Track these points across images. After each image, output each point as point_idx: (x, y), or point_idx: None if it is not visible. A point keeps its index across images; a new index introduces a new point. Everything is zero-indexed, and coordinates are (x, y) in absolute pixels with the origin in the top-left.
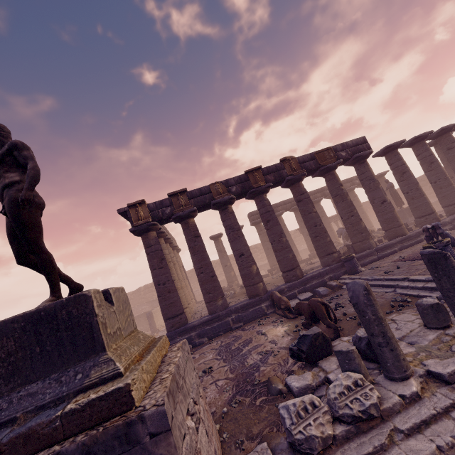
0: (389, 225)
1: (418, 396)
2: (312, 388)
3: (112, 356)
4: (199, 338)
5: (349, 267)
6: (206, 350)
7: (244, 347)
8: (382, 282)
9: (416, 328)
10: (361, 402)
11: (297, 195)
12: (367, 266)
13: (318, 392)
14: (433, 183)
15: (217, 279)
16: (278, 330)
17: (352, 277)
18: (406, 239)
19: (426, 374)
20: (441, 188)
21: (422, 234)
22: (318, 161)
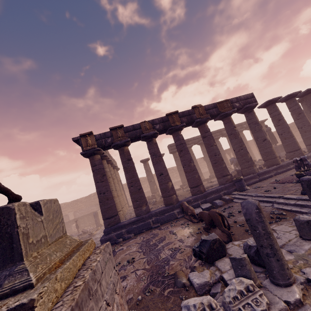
0: (268, 156)
1: (301, 302)
2: (209, 285)
3: (28, 266)
4: (128, 234)
5: (238, 186)
6: (132, 244)
7: (159, 243)
8: (263, 198)
9: (294, 238)
10: (252, 308)
11: (203, 132)
12: (251, 185)
13: (214, 288)
14: (300, 128)
15: (142, 191)
16: (185, 231)
17: (240, 193)
18: (279, 167)
19: (306, 281)
20: (306, 132)
21: (291, 164)
22: (219, 109)
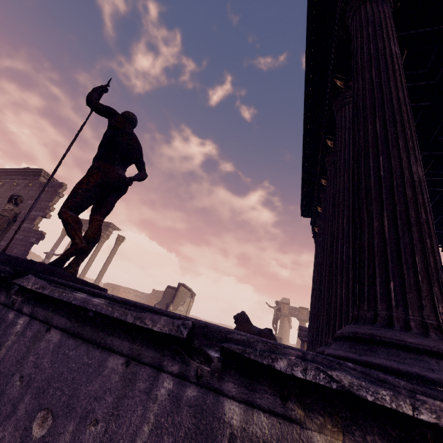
0: None
1: None
2: None
3: None
4: None
5: None
6: None
7: None
8: None
9: None
10: None
11: None
12: None
13: None
14: None
15: None
16: None
17: None
18: None
19: None
20: None
21: None
22: None
